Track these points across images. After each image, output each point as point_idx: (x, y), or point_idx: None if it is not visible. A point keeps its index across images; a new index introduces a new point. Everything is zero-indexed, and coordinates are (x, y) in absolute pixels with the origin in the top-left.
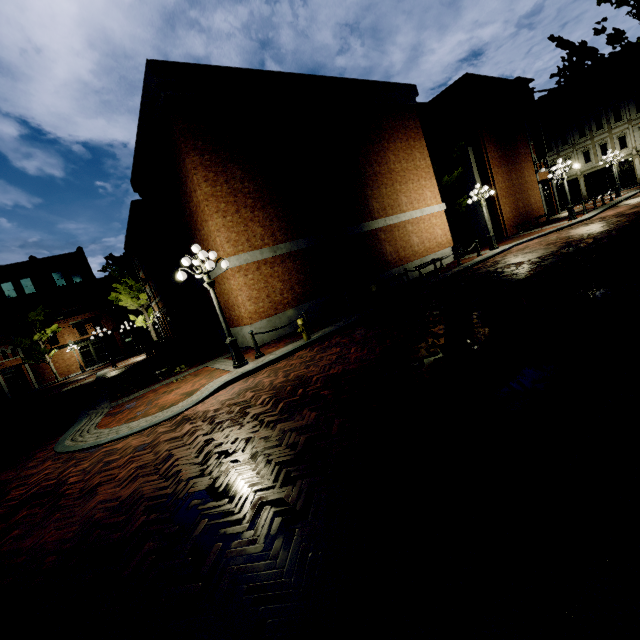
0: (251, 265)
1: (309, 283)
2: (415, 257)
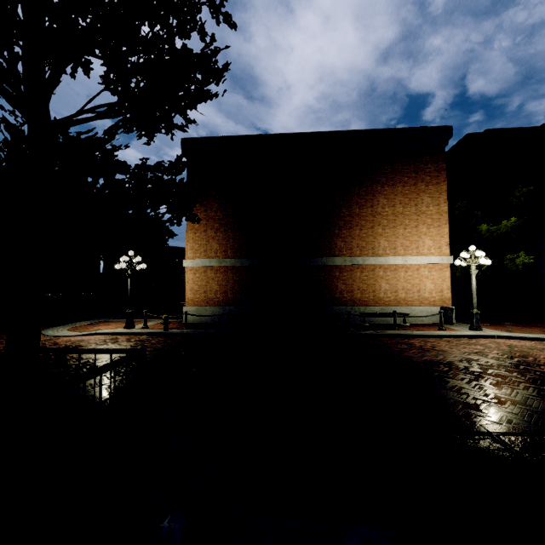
0: (201, 268)
1: (241, 293)
2: (376, 303)
